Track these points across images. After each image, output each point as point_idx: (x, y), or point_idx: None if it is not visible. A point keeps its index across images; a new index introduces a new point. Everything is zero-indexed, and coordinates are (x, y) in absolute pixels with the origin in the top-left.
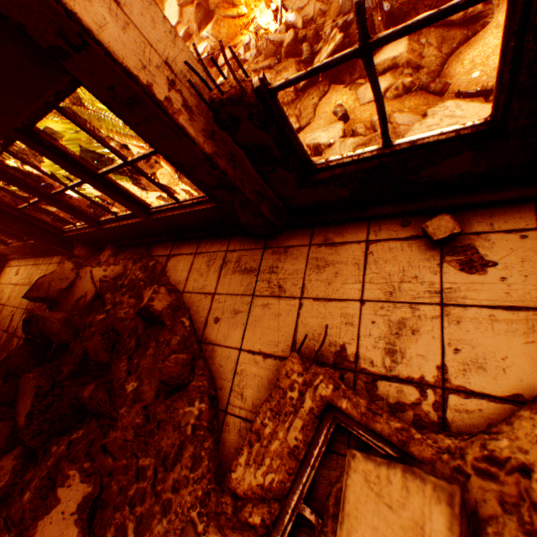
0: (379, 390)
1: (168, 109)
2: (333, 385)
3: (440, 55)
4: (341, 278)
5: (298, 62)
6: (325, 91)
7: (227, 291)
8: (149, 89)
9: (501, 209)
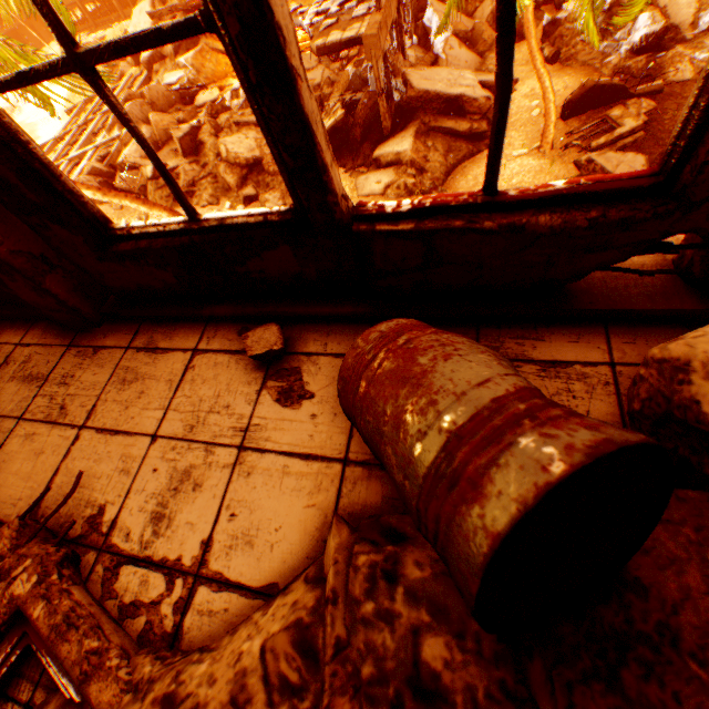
0: (120, 581)
1: None
2: (39, 576)
3: (445, 164)
4: (145, 401)
5: None
6: None
7: None
8: None
9: (342, 326)
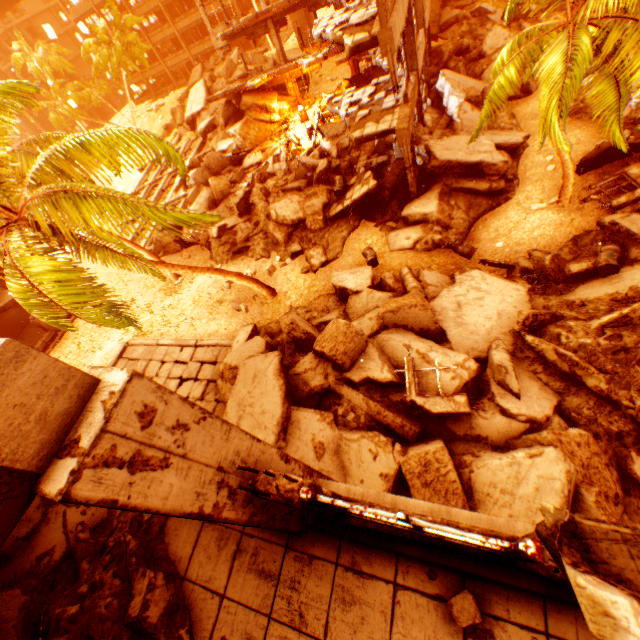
0: None
1: (214, 514)
2: None
3: (467, 219)
4: (368, 628)
5: (329, 191)
6: (356, 226)
7: (240, 597)
8: (200, 512)
9: (516, 592)
